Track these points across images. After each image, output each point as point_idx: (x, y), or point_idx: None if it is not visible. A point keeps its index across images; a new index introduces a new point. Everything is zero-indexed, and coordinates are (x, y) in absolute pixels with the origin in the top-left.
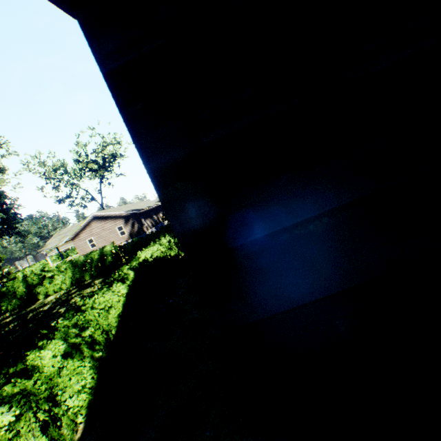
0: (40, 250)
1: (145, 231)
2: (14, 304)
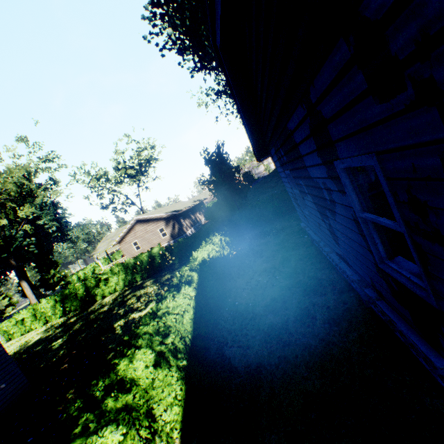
0: (92, 254)
1: (185, 231)
2: (75, 305)
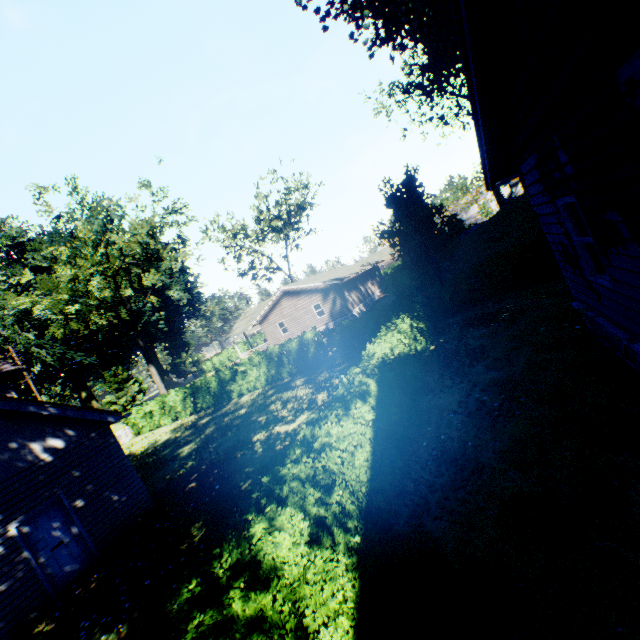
0: (228, 336)
1: (350, 309)
2: (208, 401)
